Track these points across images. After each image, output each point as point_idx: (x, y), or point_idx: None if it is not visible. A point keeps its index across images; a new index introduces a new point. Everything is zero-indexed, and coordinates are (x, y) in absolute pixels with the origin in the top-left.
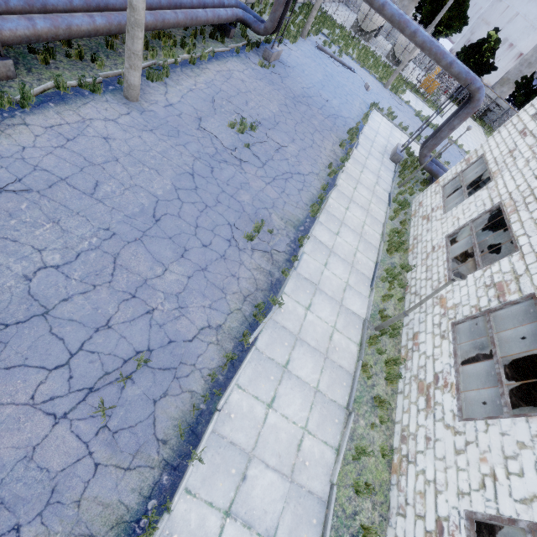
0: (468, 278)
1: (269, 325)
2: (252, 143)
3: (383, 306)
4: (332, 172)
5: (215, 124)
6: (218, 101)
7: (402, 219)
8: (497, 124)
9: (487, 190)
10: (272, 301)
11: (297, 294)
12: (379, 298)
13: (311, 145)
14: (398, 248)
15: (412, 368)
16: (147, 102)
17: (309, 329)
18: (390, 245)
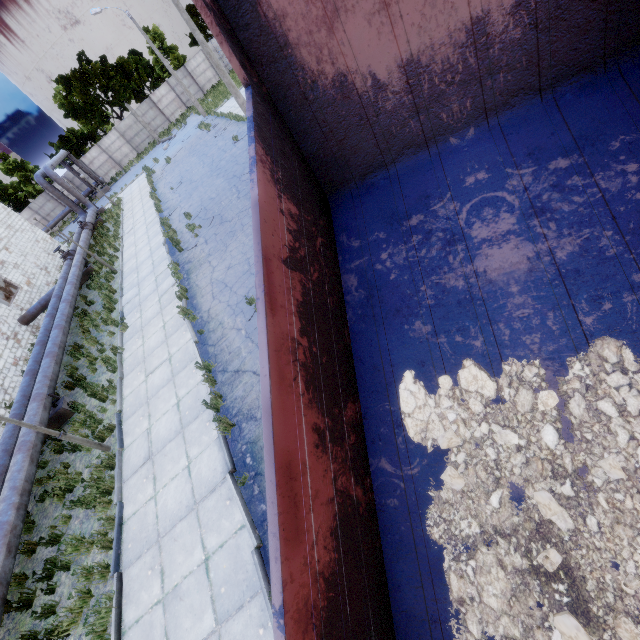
0: None
1: None
2: None
3: None
4: None
5: None
6: None
7: None
8: None
9: None
10: None
11: None
12: None
13: None
14: None
15: None
16: None
17: None
18: None
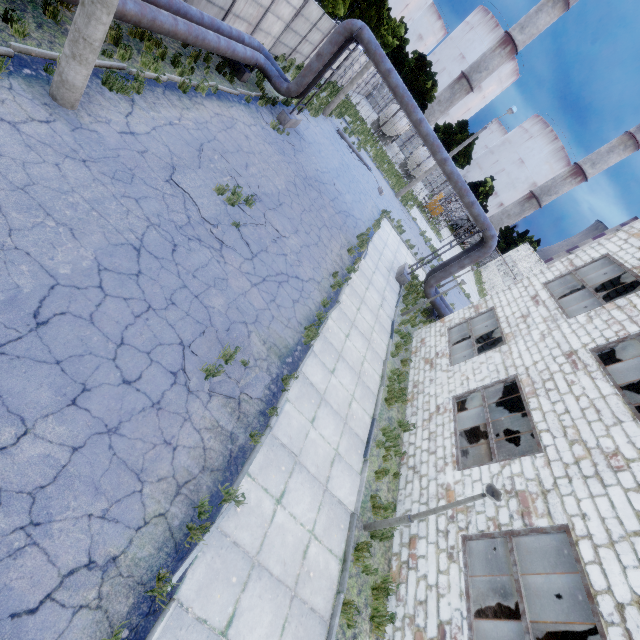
0: (483, 470)
1: (212, 544)
2: (244, 222)
3: (375, 487)
4: (337, 284)
5: (196, 182)
6: (208, 152)
7: (403, 356)
8: (482, 262)
9: (501, 354)
10: (225, 493)
11: (267, 475)
12: (372, 473)
13: (317, 243)
14: (398, 398)
15: (407, 601)
16: (90, 116)
17: (275, 541)
18: (390, 393)
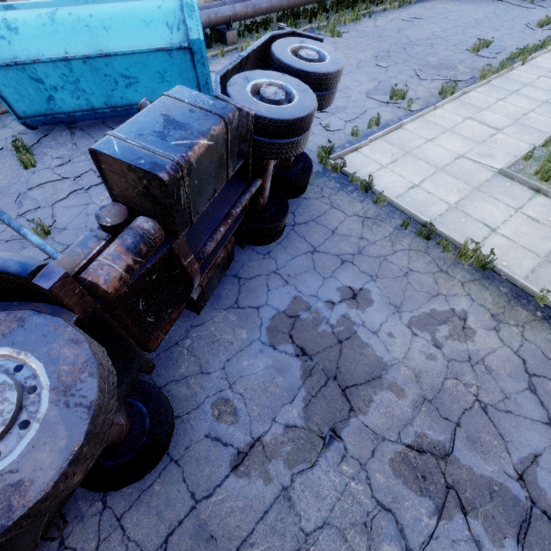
0: None
1: None
2: (535, 2)
3: None
4: None
5: None
6: None
7: None
8: None
9: None
10: None
11: None
12: None
13: None
14: None
15: None
16: None
17: None
18: None
